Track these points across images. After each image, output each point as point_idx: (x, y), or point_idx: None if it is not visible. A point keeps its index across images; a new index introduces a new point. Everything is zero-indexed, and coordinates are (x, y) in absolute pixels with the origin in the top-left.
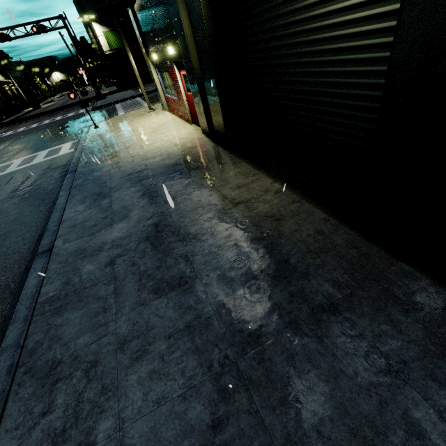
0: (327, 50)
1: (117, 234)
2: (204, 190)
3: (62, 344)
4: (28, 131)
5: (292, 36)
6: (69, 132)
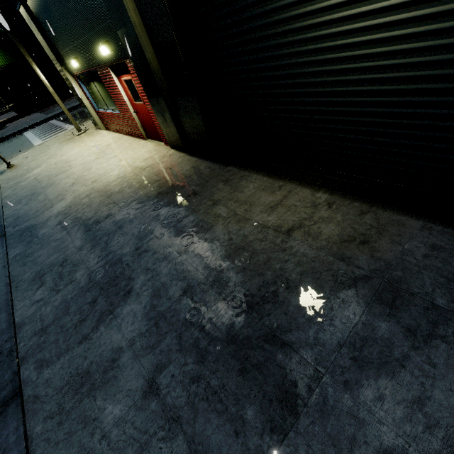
0: (402, 4)
1: (131, 327)
2: (227, 222)
3: None
4: None
5: None
6: None
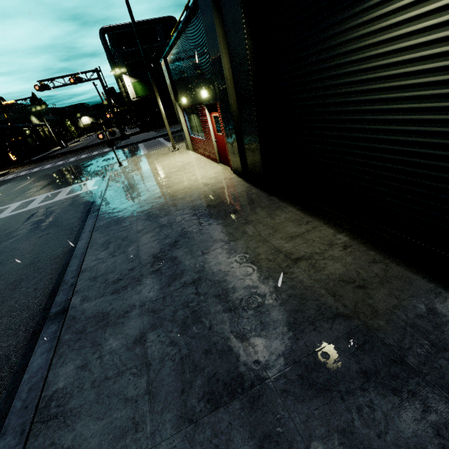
0: (428, 83)
1: (147, 294)
2: (249, 239)
3: None
4: (54, 168)
5: (369, 71)
6: (93, 169)
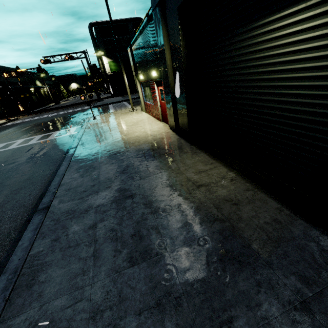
0: (282, 78)
1: (101, 201)
2: (172, 172)
3: (41, 303)
4: (49, 117)
5: (251, 68)
6: (75, 120)
